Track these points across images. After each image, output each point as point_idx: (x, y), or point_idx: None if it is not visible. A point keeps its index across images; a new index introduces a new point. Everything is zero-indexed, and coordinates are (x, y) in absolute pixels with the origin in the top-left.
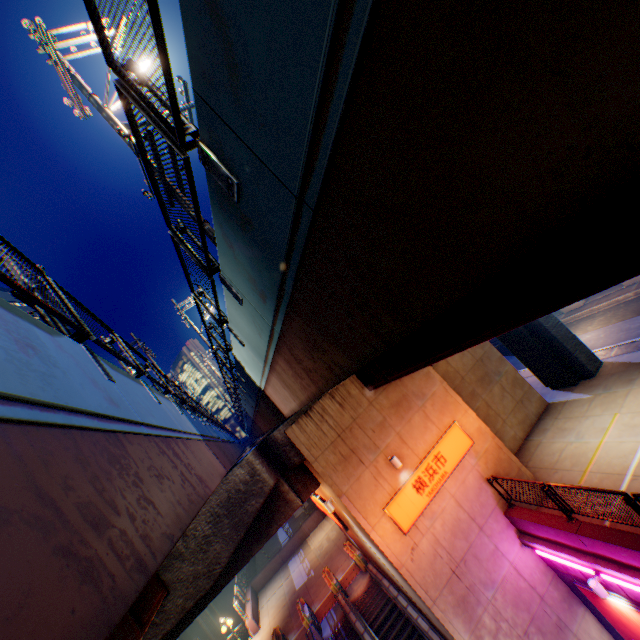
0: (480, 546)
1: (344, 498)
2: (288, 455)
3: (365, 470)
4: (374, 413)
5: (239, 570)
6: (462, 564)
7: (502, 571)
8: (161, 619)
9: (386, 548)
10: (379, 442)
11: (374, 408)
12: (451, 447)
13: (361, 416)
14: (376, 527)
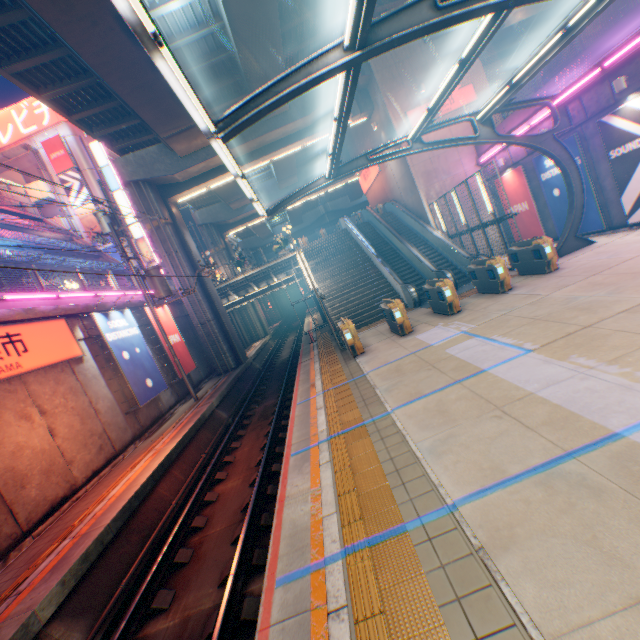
0: (450, 156)
1: (385, 100)
2: (362, 70)
3: (402, 91)
4: (421, 61)
5: (319, 133)
6: (436, 159)
7: (456, 172)
8: (285, 120)
9: (398, 134)
10: (417, 79)
11: (422, 58)
12: (460, 99)
13: (412, 60)
14: (397, 122)
